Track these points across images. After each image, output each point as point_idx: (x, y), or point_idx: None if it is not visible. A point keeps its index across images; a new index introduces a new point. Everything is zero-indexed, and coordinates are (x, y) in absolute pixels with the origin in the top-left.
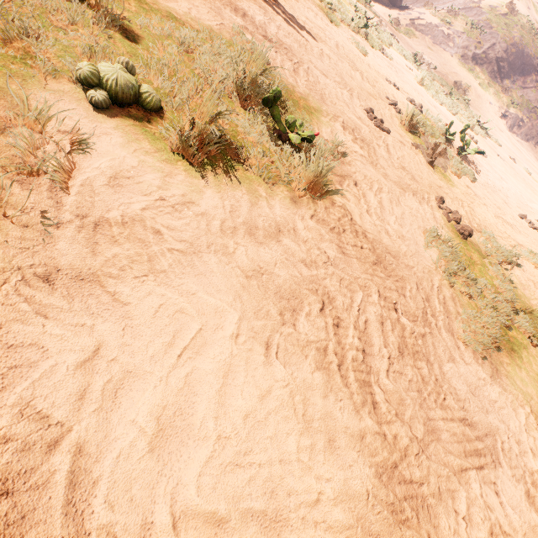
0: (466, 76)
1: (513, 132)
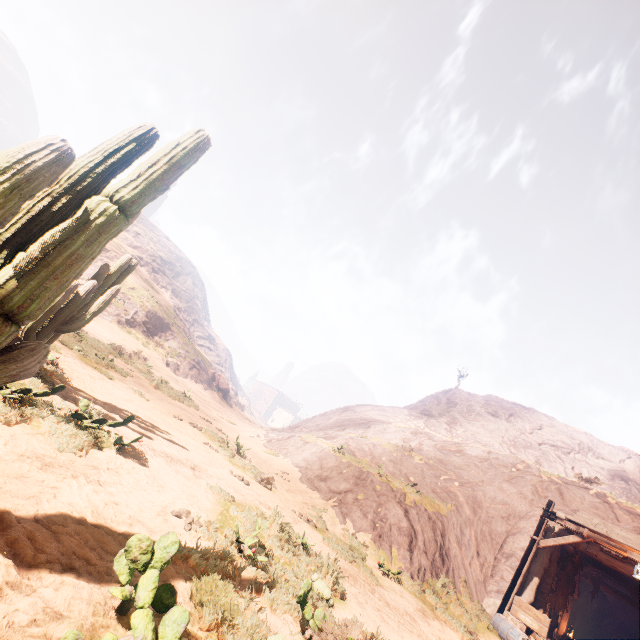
0: (132, 340)
1: (177, 374)
